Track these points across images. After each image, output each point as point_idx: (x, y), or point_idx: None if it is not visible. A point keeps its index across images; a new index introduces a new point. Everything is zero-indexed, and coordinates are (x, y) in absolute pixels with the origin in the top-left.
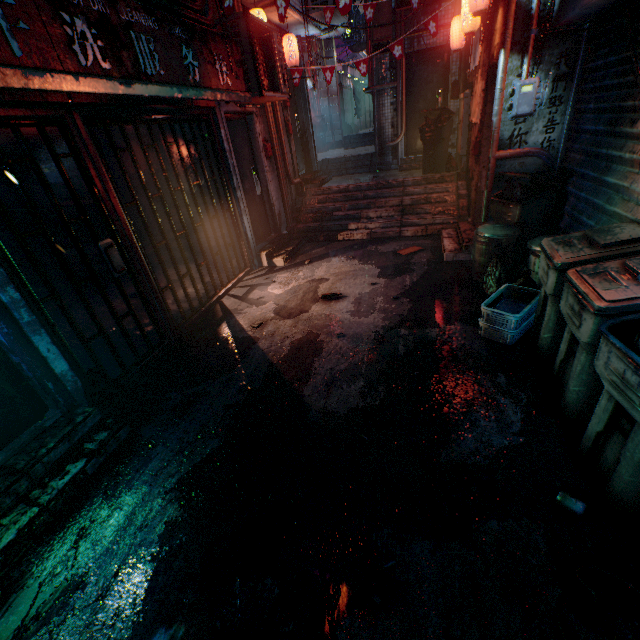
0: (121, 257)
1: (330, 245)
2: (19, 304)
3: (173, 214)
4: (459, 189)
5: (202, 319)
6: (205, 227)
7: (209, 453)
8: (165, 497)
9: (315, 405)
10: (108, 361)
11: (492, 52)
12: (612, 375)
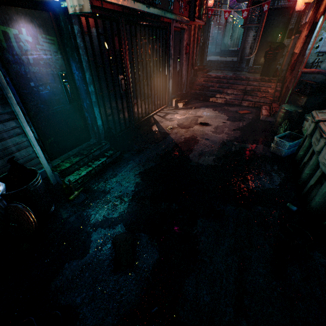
0: (124, 85)
1: (205, 103)
2: (93, 93)
3: (144, 71)
4: (277, 87)
5: (145, 122)
6: (154, 81)
7: (151, 167)
8: (135, 176)
9: (194, 160)
10: (111, 127)
11: (317, 16)
12: (324, 160)
